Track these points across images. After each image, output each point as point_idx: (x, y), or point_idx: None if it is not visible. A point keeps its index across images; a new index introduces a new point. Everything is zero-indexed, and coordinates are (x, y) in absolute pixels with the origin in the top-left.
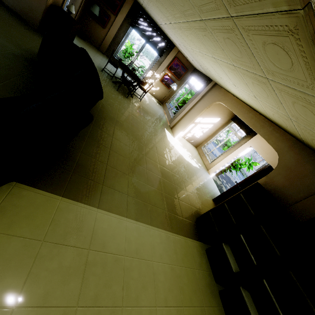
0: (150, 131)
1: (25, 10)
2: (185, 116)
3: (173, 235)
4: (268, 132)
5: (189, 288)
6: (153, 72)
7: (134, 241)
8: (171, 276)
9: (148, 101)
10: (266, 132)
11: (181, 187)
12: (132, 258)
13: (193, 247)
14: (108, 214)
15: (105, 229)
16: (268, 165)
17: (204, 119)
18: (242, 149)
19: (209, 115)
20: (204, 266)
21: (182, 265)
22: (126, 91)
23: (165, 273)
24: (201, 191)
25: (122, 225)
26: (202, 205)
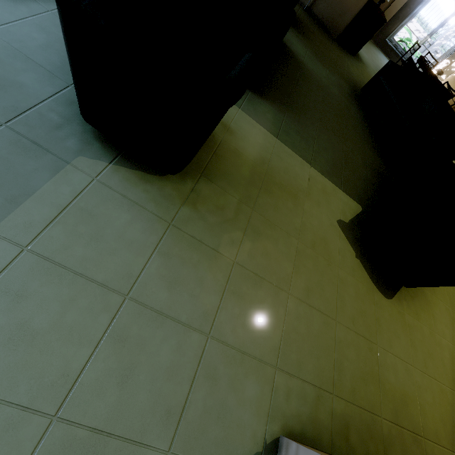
0: None
1: (334, 15)
2: None
3: None
4: None
5: None
6: (451, 61)
7: None
8: None
9: None
10: None
11: None
12: None
13: None
14: None
15: None
16: None
17: None
18: None
19: None
20: None
21: None
22: None
23: None
24: None
25: None
26: None
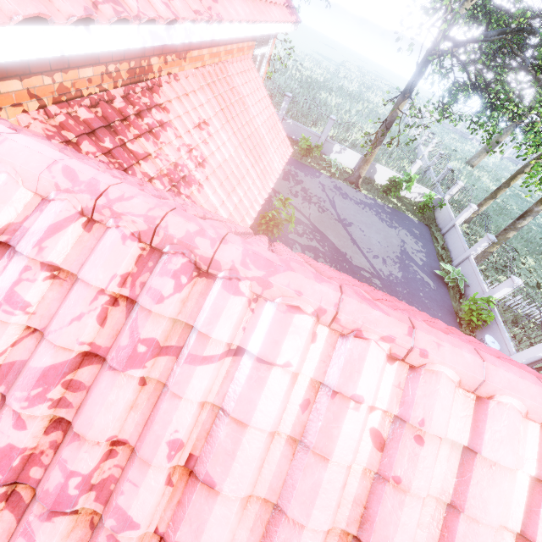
0: None
1: None
2: None
3: None
4: None
5: None
6: None
7: None
8: None
9: None
10: None
11: None
12: None
13: None
14: None
15: None
16: None
17: None
18: None
19: None
20: None
21: None
22: None
23: None
24: None
25: None
26: None
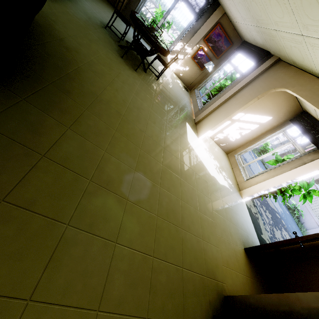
0: (160, 124)
1: None
2: (220, 108)
3: None
4: None
5: None
6: (184, 44)
7: None
8: None
9: (171, 82)
10: None
11: (194, 232)
12: None
13: None
14: None
15: None
16: None
17: (246, 115)
18: (305, 171)
19: (255, 111)
20: None
21: None
22: (139, 62)
23: None
24: (228, 234)
25: None
26: (227, 269)
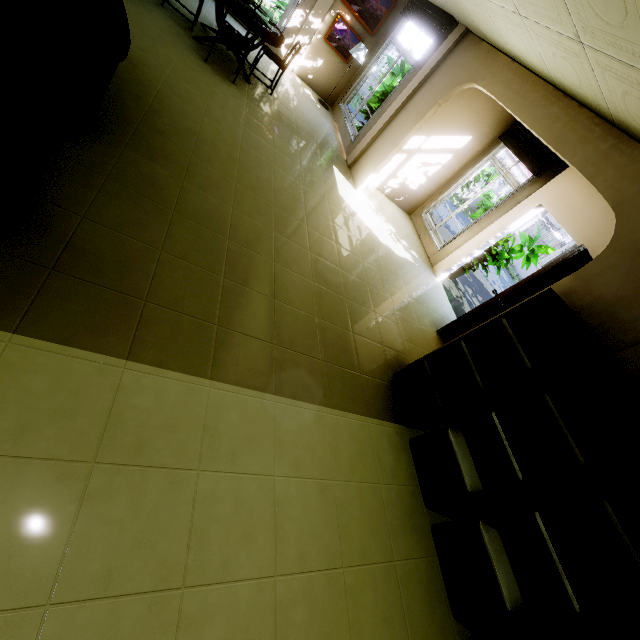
0: (293, 170)
1: None
2: (384, 132)
3: (334, 413)
4: (597, 156)
5: (362, 526)
6: (306, 12)
7: (227, 434)
8: (320, 506)
9: (295, 96)
10: (592, 155)
11: (363, 304)
12: (218, 473)
13: (381, 438)
14: (156, 373)
15: (145, 409)
16: (581, 249)
17: (430, 140)
18: (518, 214)
19: (444, 130)
20: (403, 476)
21: (351, 477)
22: (234, 65)
23: (304, 501)
24: (412, 314)
25: (196, 397)
26: (410, 345)
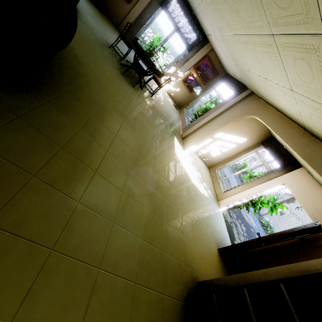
0: (152, 135)
1: None
2: (204, 127)
3: None
4: None
5: None
6: (177, 68)
7: None
8: None
9: (163, 100)
10: None
11: (176, 227)
12: None
13: None
14: None
15: None
16: (318, 224)
17: (226, 135)
18: (270, 185)
19: (234, 132)
20: None
21: None
22: (136, 80)
23: None
24: (205, 235)
25: None
26: (201, 262)
